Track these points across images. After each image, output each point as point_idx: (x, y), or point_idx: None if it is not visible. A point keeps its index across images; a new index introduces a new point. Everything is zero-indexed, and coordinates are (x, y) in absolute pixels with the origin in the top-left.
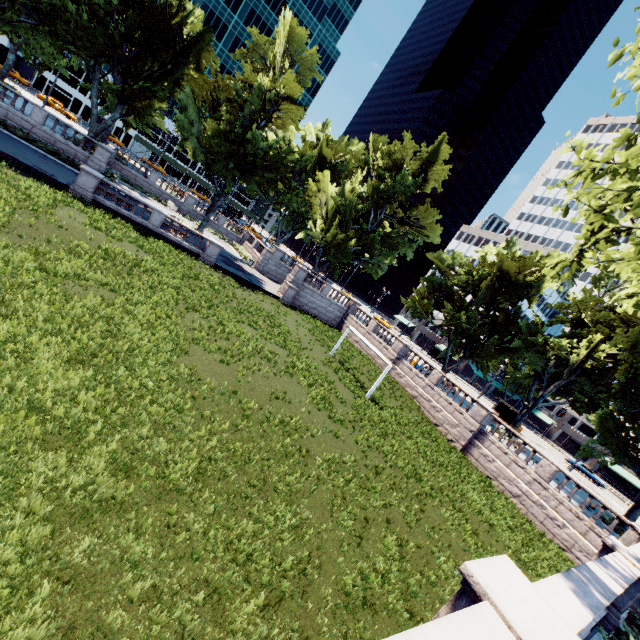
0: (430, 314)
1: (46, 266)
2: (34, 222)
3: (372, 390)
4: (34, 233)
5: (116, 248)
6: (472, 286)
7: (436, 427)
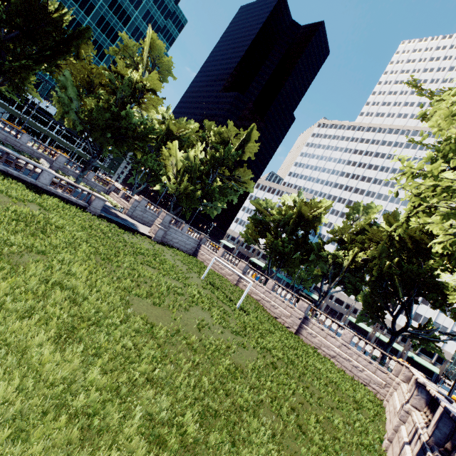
0: (257, 241)
1: None
2: None
3: (240, 302)
4: None
5: (24, 209)
6: (282, 221)
7: (276, 319)
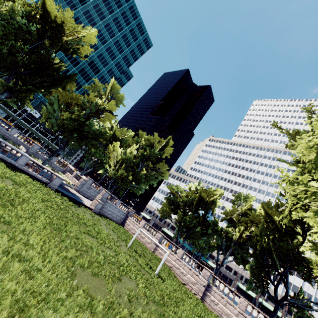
0: (170, 216)
1: None
2: None
3: (158, 269)
4: None
5: (1, 184)
6: (189, 202)
7: (185, 286)
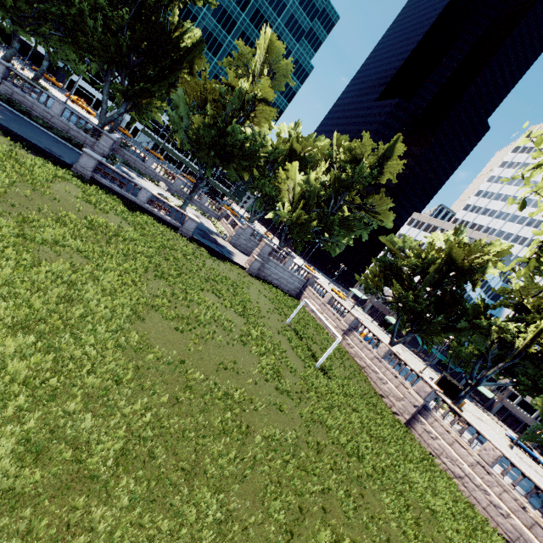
0: (381, 291)
1: (26, 232)
2: (29, 193)
3: (322, 360)
4: (28, 203)
5: (100, 219)
6: (420, 268)
7: (382, 398)
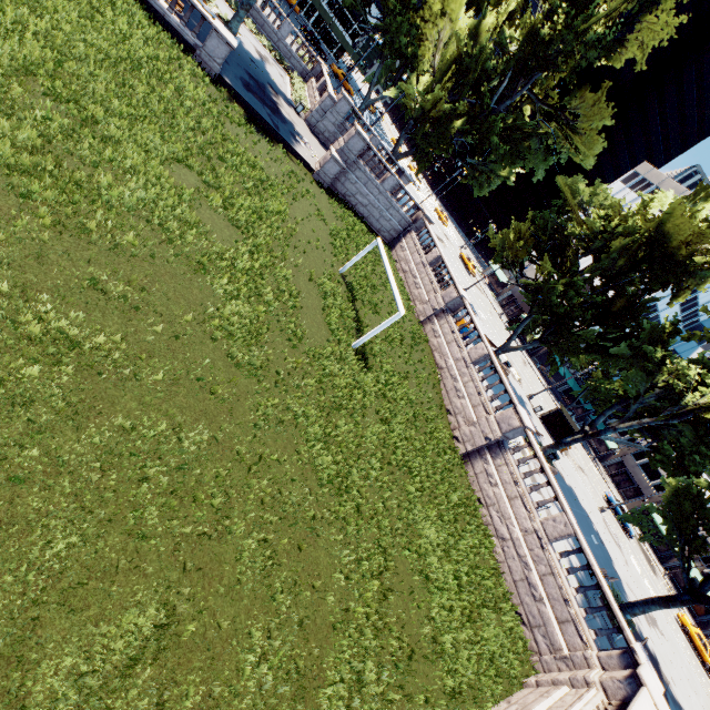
0: (520, 266)
1: None
2: None
3: (364, 339)
4: None
5: None
6: (601, 243)
7: (447, 415)
